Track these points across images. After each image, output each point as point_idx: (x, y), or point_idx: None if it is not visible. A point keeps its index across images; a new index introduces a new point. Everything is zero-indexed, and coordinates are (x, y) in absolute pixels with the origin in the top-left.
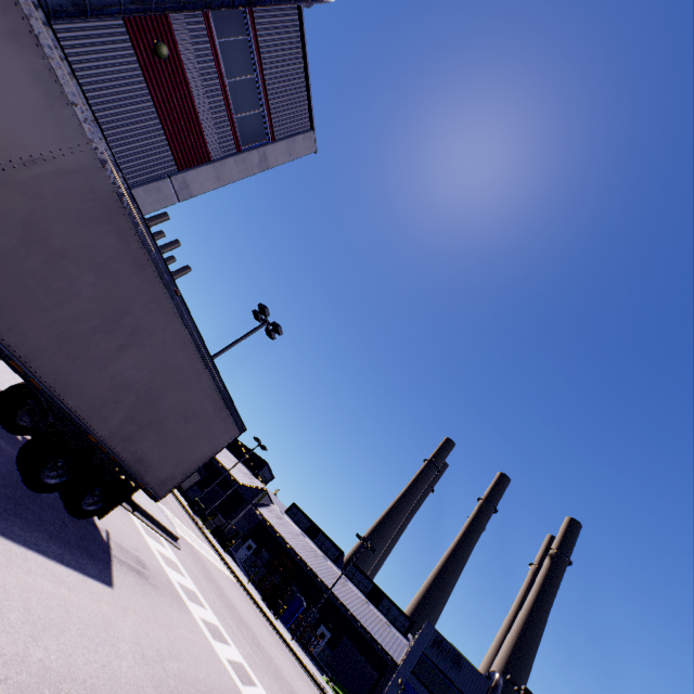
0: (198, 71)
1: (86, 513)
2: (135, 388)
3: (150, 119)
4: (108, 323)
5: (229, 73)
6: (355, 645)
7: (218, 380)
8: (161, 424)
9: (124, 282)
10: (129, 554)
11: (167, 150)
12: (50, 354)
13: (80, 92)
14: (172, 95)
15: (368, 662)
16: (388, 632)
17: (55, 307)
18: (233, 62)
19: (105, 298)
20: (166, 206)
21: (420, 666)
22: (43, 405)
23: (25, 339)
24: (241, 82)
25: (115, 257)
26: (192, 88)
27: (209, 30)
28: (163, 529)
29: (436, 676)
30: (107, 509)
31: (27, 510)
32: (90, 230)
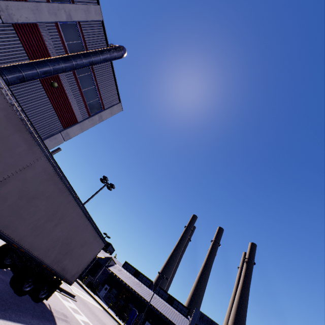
0: (70, 89)
1: (41, 299)
2: (61, 239)
3: (50, 111)
4: (51, 217)
5: (83, 87)
6: None
7: (94, 226)
8: (72, 251)
9: (56, 200)
10: (59, 313)
11: (58, 121)
12: (28, 236)
13: (41, 140)
14: (60, 100)
15: None
16: (179, 317)
17: (30, 217)
18: (85, 83)
19: (49, 208)
20: (59, 144)
21: None
22: (20, 254)
23: (18, 234)
24: (88, 90)
25: (53, 192)
26: (68, 96)
27: (74, 73)
28: (68, 293)
29: None
30: (50, 294)
31: (21, 306)
32: (44, 185)
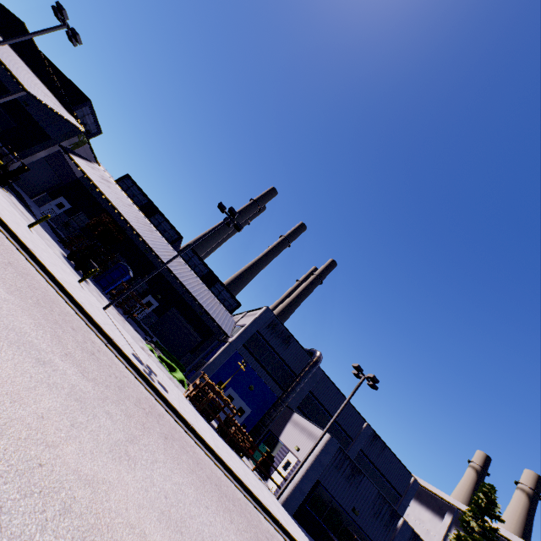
0: None
1: None
2: None
3: None
4: None
5: None
6: (183, 316)
7: None
8: None
9: None
10: None
11: None
12: None
13: None
14: None
15: (194, 329)
16: (220, 310)
17: None
18: None
19: None
20: None
21: (252, 341)
22: None
23: None
24: None
25: None
26: None
27: None
28: None
29: (265, 349)
30: None
31: None
32: None
